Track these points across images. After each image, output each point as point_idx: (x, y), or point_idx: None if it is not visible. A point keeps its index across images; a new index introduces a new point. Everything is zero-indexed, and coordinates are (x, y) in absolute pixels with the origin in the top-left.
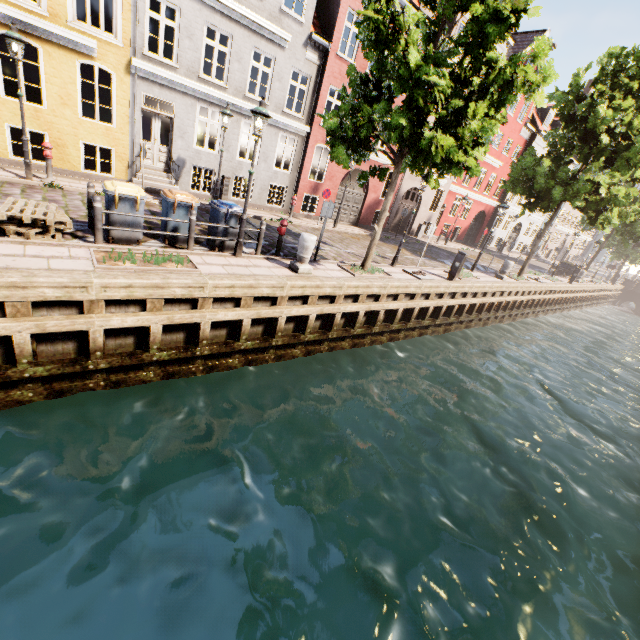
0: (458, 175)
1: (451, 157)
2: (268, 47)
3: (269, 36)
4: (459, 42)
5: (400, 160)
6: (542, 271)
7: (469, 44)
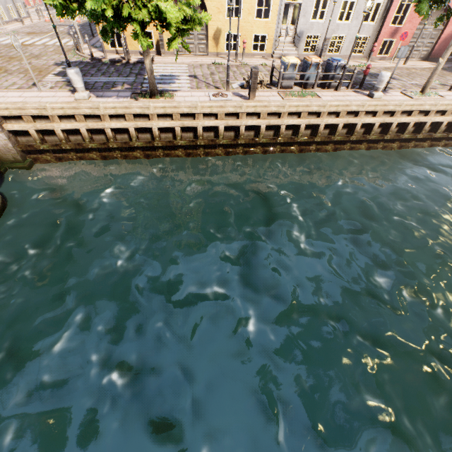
0: None
1: None
2: None
3: None
4: None
5: None
6: None
7: None
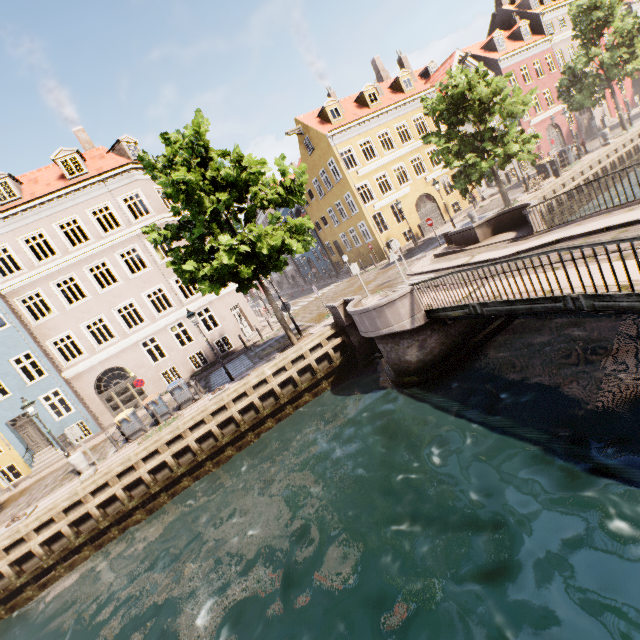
0: None
1: None
2: None
3: None
4: (615, 38)
5: (610, 85)
6: None
7: (618, 35)
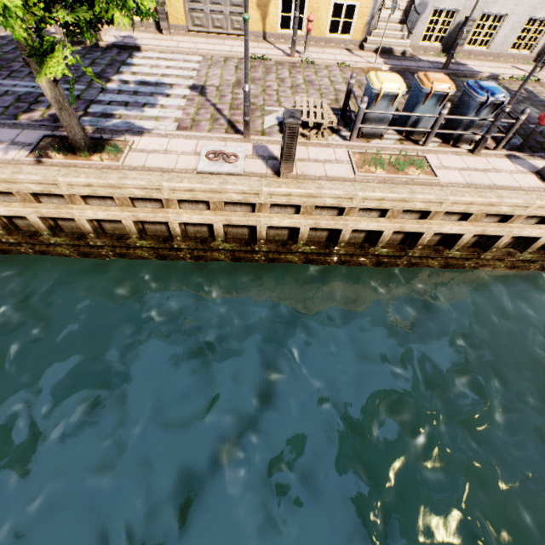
0: None
1: None
2: None
3: None
4: None
5: None
6: None
7: None
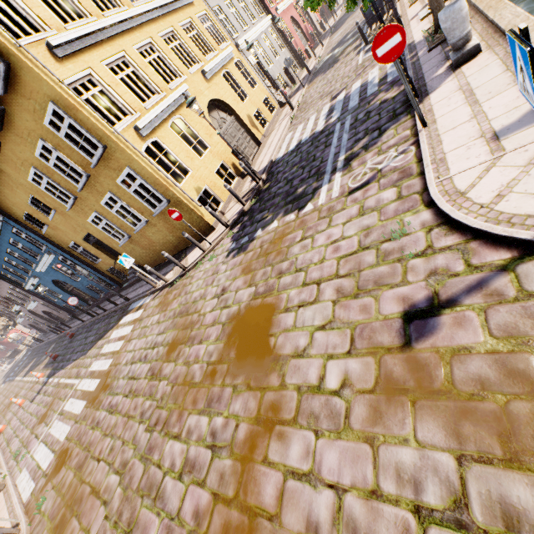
0: None
1: None
2: None
3: None
4: None
5: None
6: None
7: None
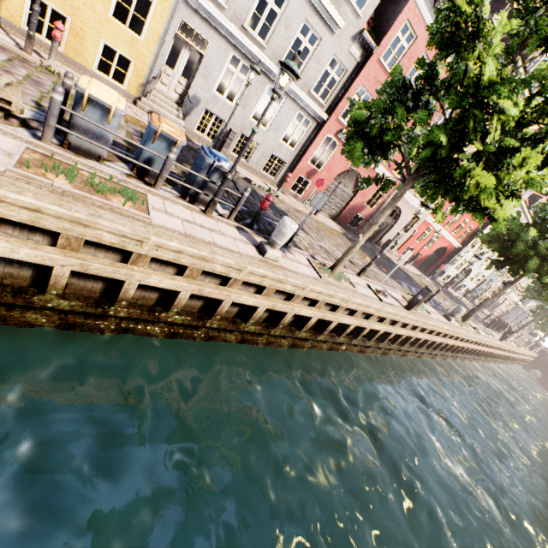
0: (479, 221)
1: (482, 199)
2: (319, 25)
3: (324, 15)
4: (542, 75)
5: (412, 179)
6: (477, 319)
7: None
